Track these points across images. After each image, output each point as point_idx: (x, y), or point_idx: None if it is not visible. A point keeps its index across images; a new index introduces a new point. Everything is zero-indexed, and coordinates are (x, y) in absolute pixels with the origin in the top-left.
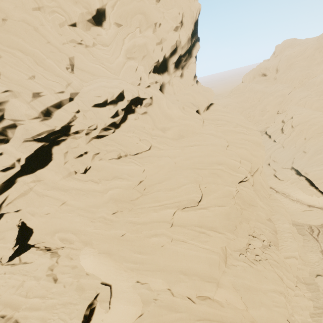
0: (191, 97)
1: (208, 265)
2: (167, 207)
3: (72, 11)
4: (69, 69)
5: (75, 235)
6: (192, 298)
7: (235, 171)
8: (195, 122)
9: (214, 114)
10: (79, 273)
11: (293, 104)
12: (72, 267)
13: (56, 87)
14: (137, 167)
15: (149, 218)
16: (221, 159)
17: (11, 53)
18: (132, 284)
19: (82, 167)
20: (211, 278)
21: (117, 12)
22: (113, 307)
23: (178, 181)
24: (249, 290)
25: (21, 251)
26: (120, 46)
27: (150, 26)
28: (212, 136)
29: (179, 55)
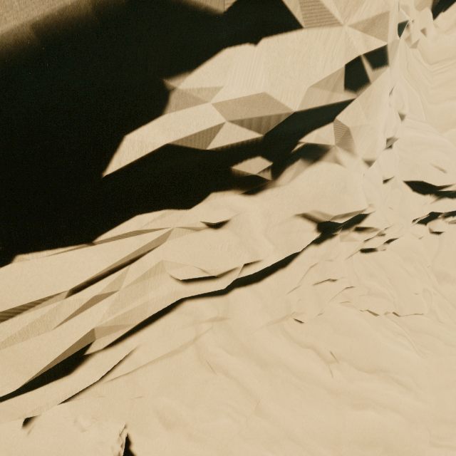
0: None
1: None
2: None
3: None
4: None
5: None
6: None
7: None
8: None
9: None
10: None
11: None
12: None
13: (406, 97)
14: (416, 357)
15: None
16: None
17: None
18: None
19: (314, 310)
20: None
21: None
22: None
23: None
24: None
25: None
26: None
27: None
28: None
29: None
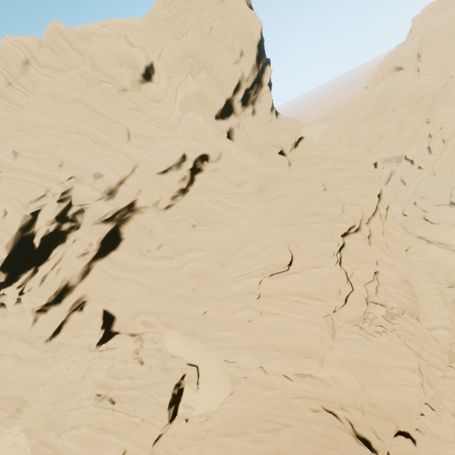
0: (270, 137)
1: (306, 338)
2: (251, 276)
3: (119, 75)
4: (125, 139)
5: (156, 317)
6: (289, 375)
7: (335, 221)
8: (278, 167)
9: (305, 151)
10: (164, 356)
11: (451, 104)
12: (157, 350)
13: (114, 162)
14: (212, 235)
15: (231, 291)
16: (315, 208)
17: (68, 138)
18: (219, 363)
19: (153, 243)
20: (312, 354)
21: (165, 61)
22: (202, 387)
23: (262, 244)
24: (365, 367)
25: (107, 338)
26: (173, 99)
27: (202, 68)
28: (302, 181)
29: (246, 89)
